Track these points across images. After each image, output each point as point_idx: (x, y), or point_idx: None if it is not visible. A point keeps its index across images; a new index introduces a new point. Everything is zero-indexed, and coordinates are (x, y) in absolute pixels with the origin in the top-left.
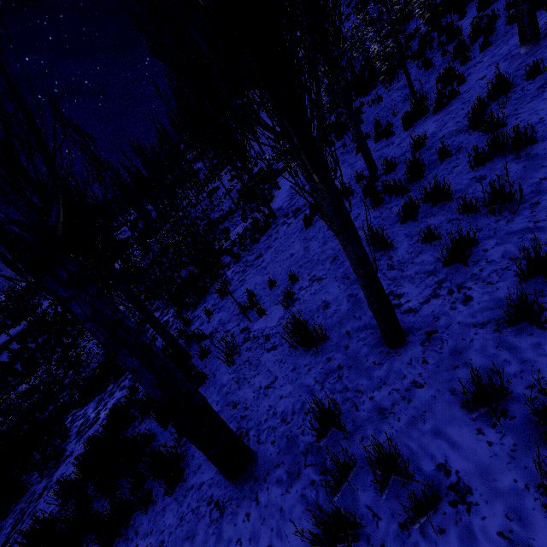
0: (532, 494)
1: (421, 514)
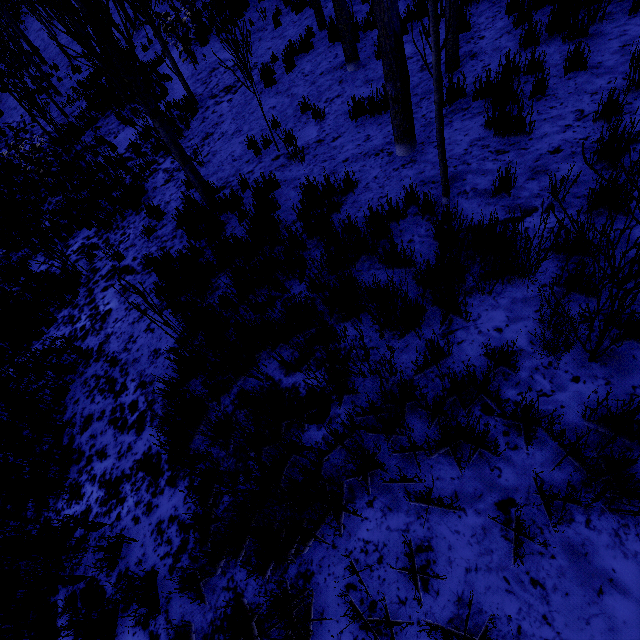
0: (562, 46)
1: (532, 71)
